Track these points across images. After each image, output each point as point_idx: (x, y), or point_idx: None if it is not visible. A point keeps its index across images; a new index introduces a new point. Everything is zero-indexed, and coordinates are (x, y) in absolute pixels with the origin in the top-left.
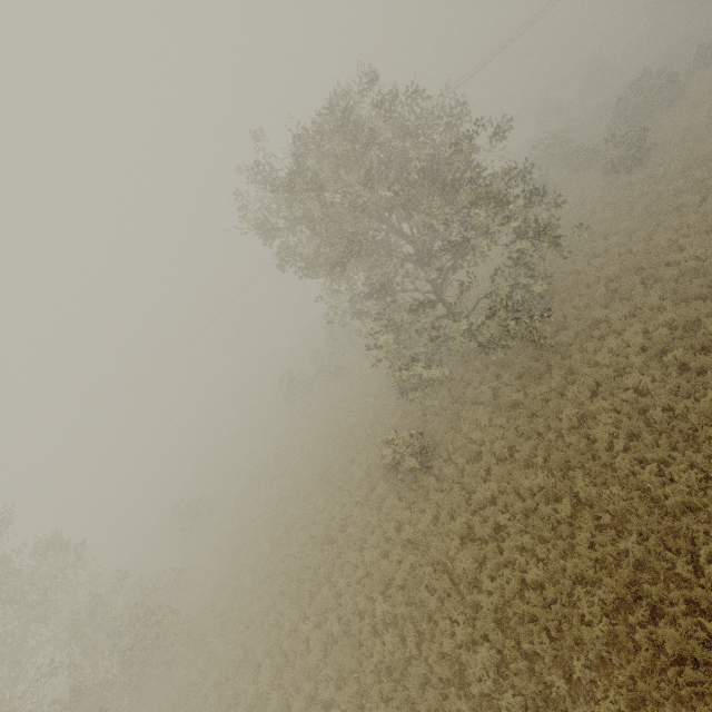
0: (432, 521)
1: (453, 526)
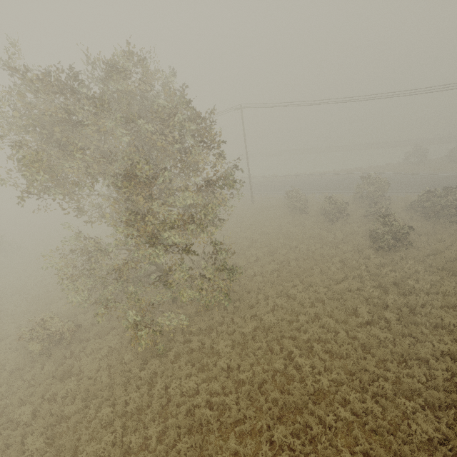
0: (1, 397)
1: None
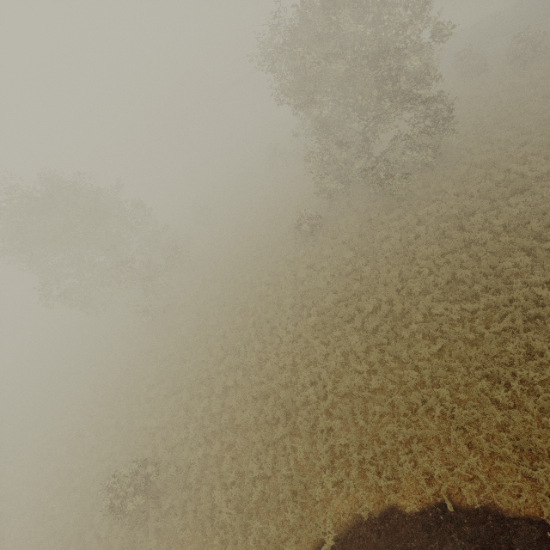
0: (302, 256)
1: (306, 260)
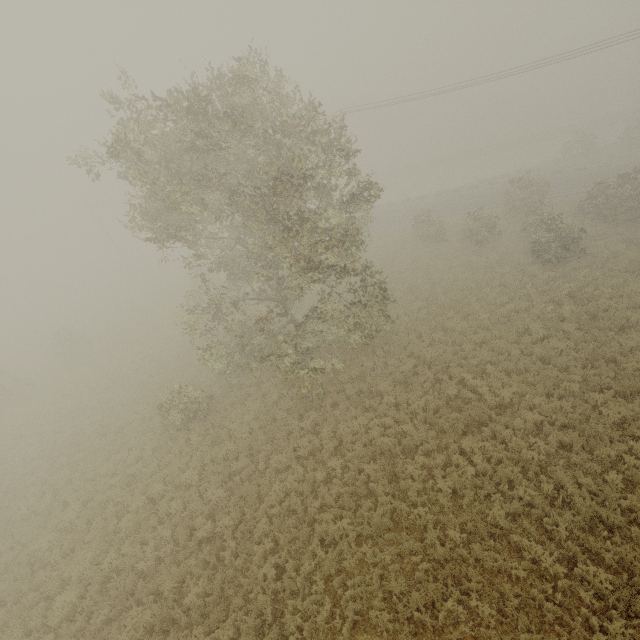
0: (155, 471)
1: (150, 489)
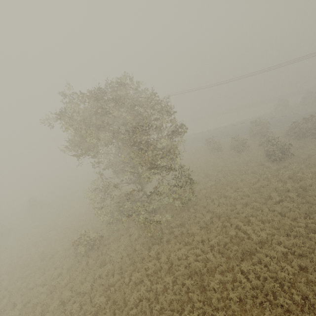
0: (67, 283)
1: (63, 295)
